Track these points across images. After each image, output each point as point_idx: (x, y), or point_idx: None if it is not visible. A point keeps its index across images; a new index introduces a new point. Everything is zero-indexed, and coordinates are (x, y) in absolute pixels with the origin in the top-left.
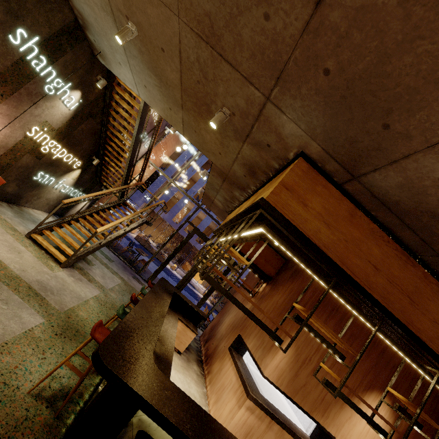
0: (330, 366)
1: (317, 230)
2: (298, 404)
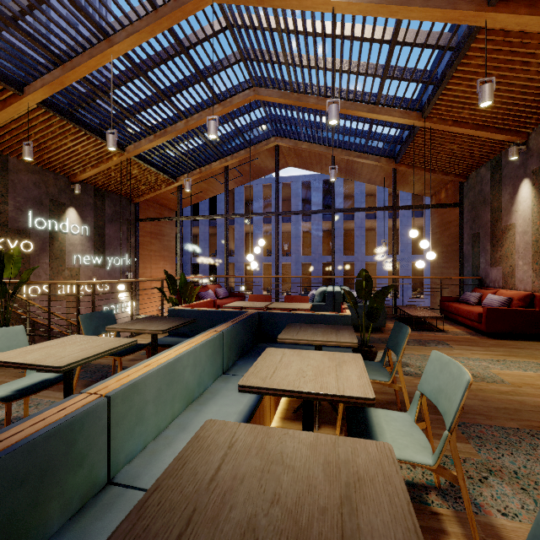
0: None
1: None
2: None
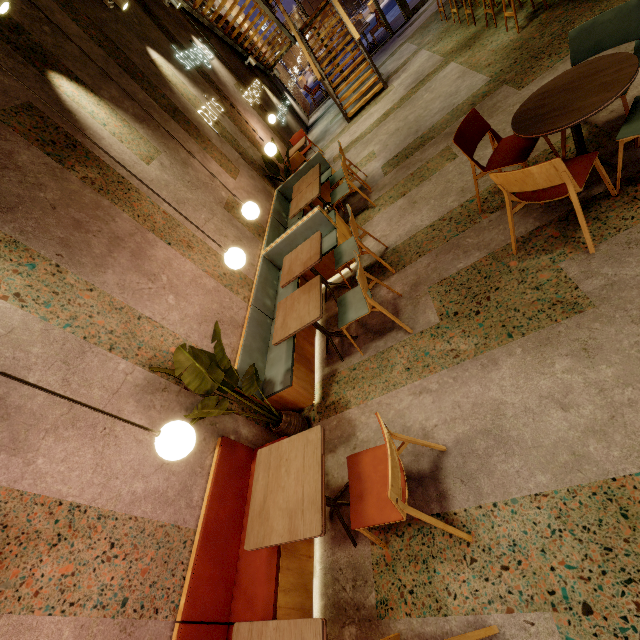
0: None
1: None
2: None
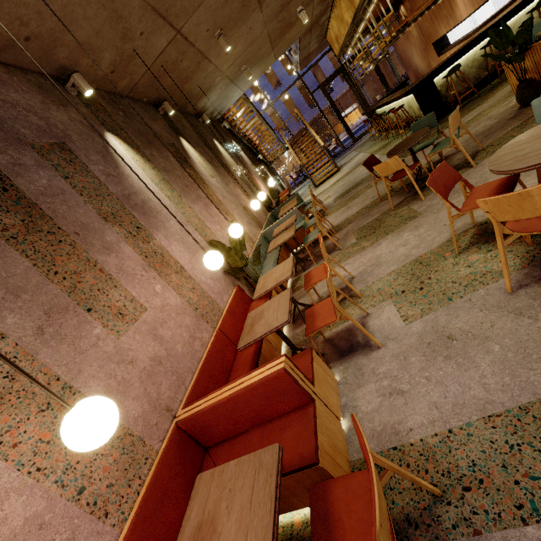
0: None
1: None
2: None
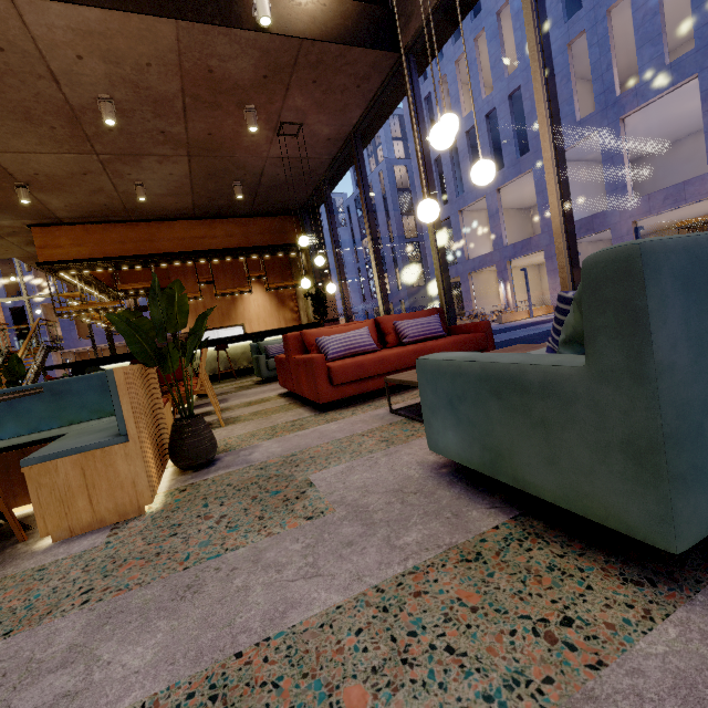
0: (211, 297)
1: (79, 252)
2: (212, 328)
